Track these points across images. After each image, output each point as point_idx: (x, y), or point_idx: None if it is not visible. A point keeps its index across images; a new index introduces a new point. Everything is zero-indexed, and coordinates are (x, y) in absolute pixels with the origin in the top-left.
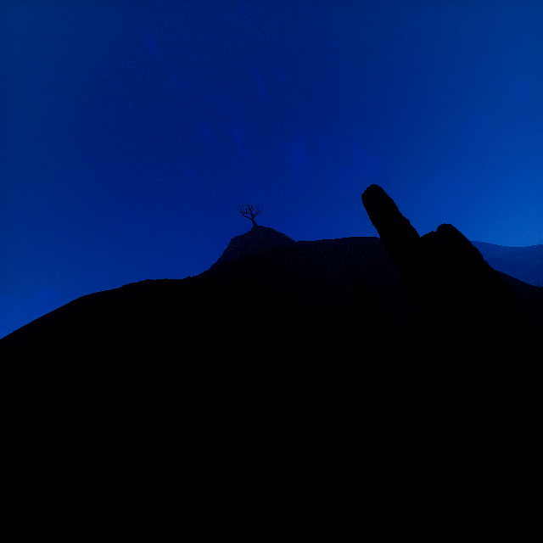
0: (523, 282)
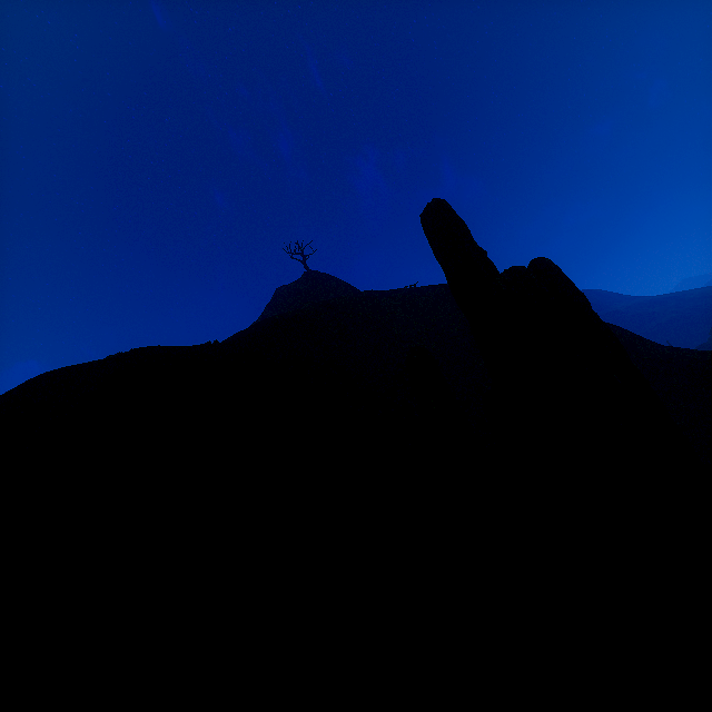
0: (649, 341)
